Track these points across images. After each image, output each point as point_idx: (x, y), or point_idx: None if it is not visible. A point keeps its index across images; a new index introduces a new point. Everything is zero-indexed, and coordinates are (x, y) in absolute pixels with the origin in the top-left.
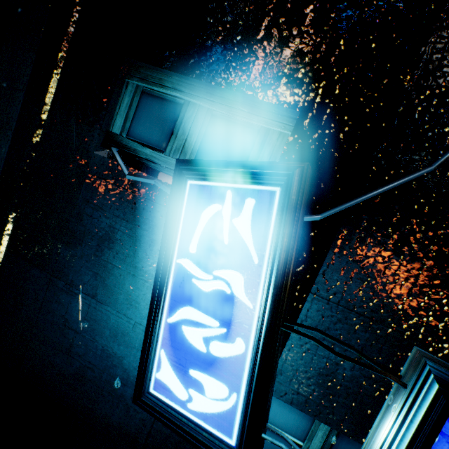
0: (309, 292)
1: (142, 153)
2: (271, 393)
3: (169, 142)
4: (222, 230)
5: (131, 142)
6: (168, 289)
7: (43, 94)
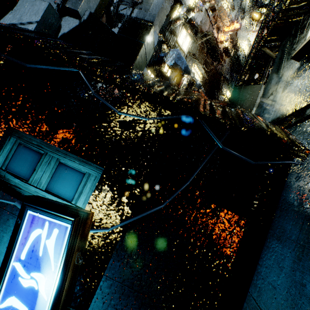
0: (103, 275)
1: (12, 182)
2: None
3: (32, 175)
4: (40, 246)
5: (7, 174)
6: (4, 283)
7: None
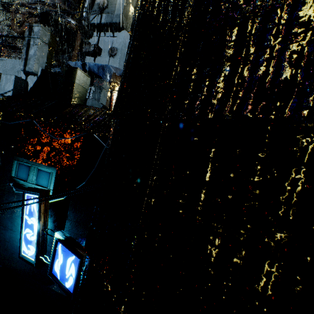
0: (66, 219)
1: (20, 182)
2: (45, 247)
3: (28, 178)
4: (32, 207)
5: (17, 179)
6: (24, 224)
7: None
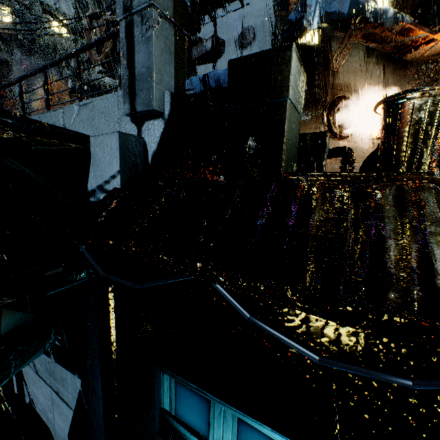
0: None
1: (190, 439)
2: None
3: (209, 431)
4: None
5: (180, 426)
6: None
7: (111, 380)
